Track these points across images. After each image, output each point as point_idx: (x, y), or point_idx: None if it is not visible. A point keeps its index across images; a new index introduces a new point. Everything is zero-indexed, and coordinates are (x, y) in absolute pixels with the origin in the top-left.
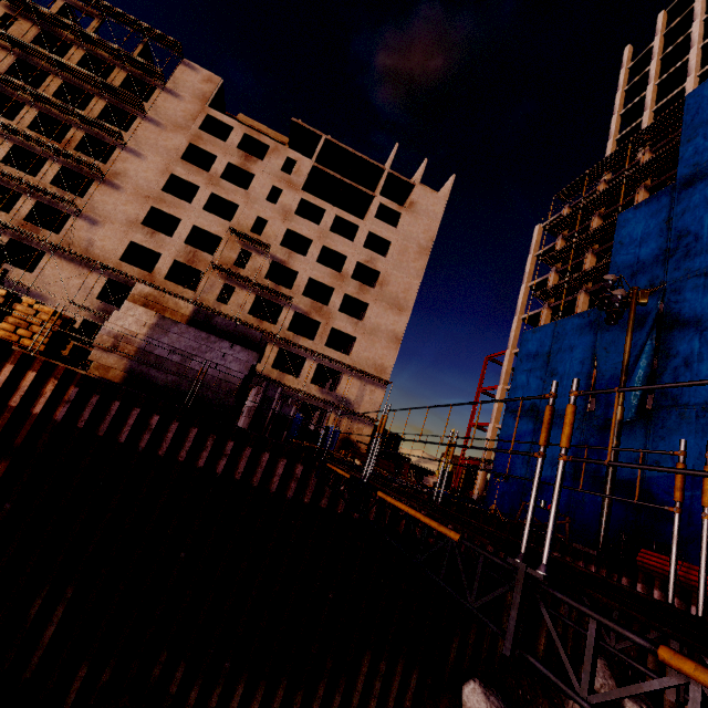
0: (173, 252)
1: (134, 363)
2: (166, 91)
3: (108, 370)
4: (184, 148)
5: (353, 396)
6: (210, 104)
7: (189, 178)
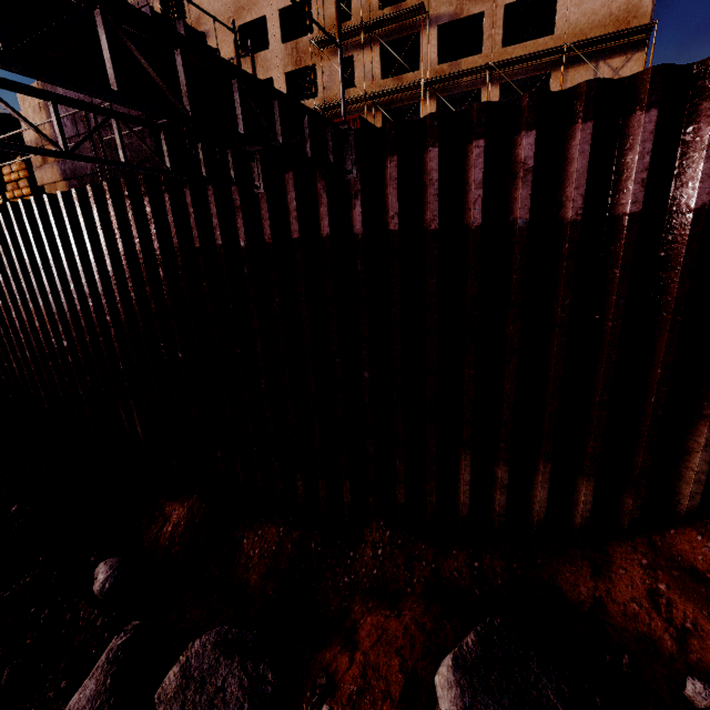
0: (279, 66)
1: (61, 164)
2: None
3: (56, 187)
4: None
5: None
6: None
7: None
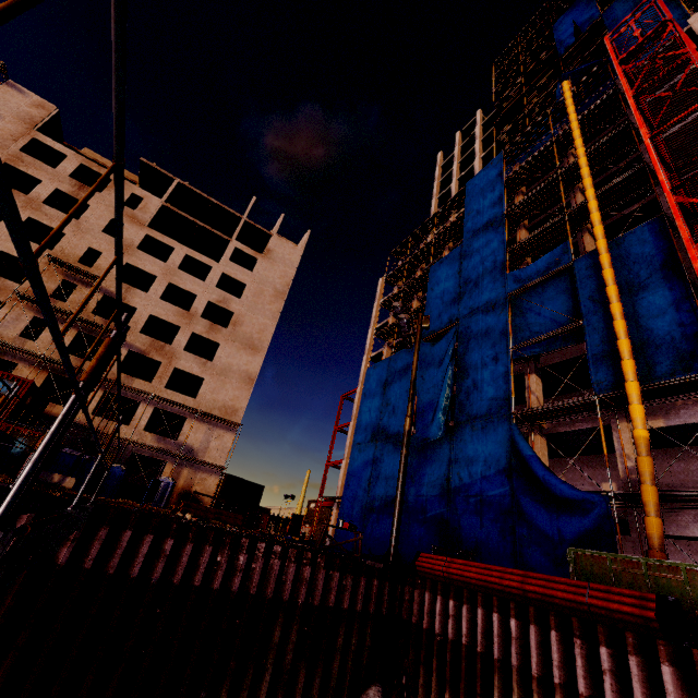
0: None
1: None
2: None
3: None
4: None
5: (197, 442)
6: (40, 129)
7: None
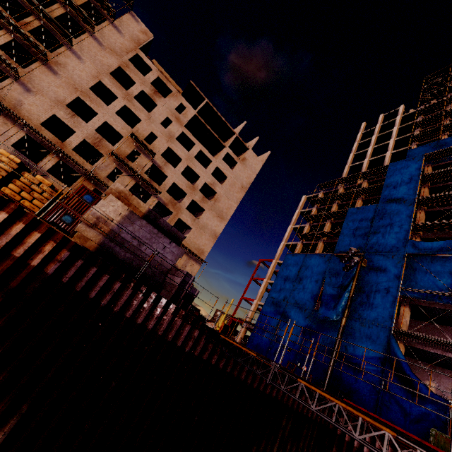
0: (84, 133)
1: (106, 239)
2: (113, 25)
3: (87, 240)
4: (114, 68)
5: (180, 265)
6: (141, 48)
7: (112, 89)
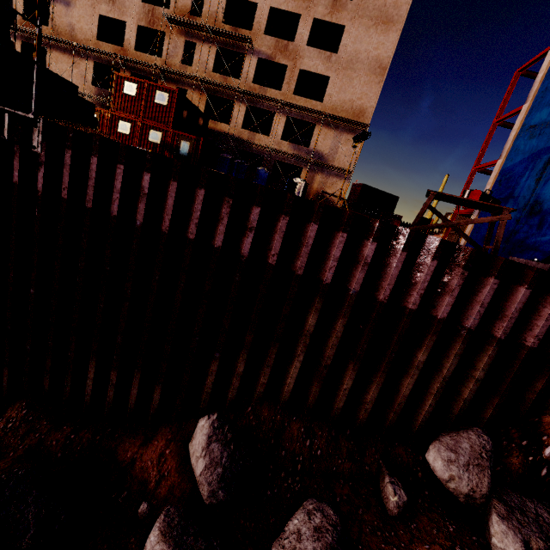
0: (134, 17)
1: None
2: None
3: None
4: None
5: (326, 149)
6: None
7: None
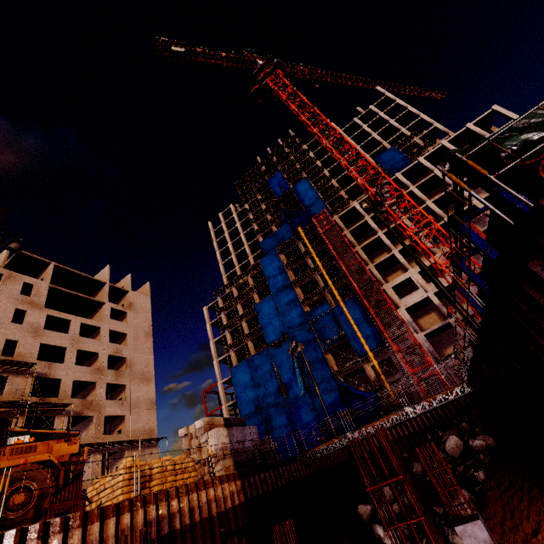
0: None
1: (234, 458)
2: None
3: (229, 468)
4: None
5: None
6: None
7: None
